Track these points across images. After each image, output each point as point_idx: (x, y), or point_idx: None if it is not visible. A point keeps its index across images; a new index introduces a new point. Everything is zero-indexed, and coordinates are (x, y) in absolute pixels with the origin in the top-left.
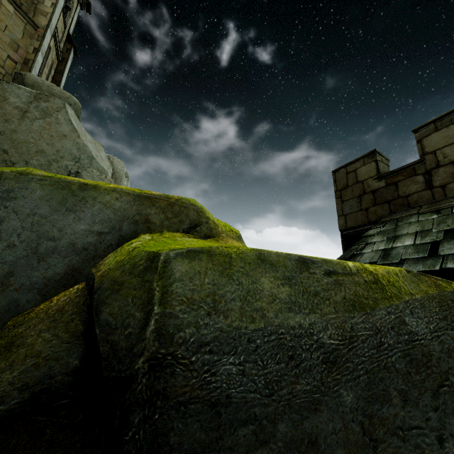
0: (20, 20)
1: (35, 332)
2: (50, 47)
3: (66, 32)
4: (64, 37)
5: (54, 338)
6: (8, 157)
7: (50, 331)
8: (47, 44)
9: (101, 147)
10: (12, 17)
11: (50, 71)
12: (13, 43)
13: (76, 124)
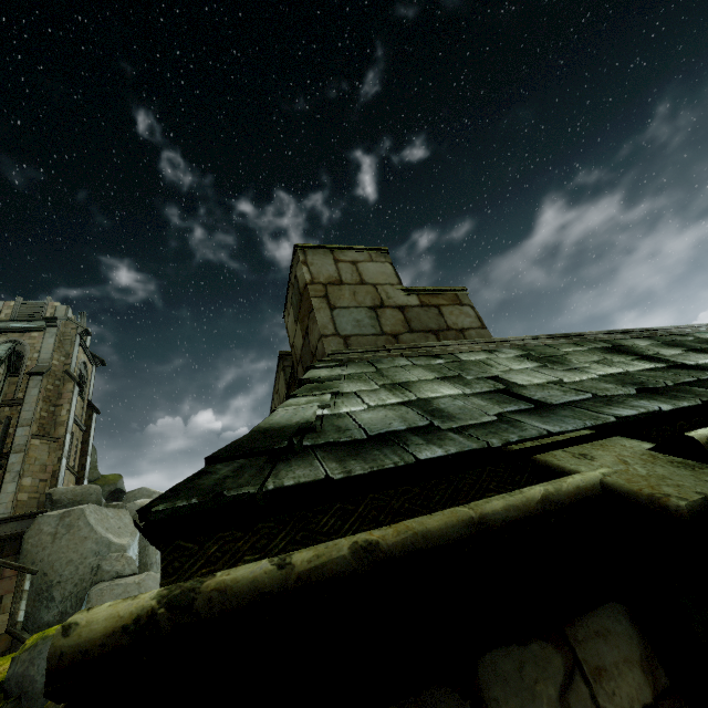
0: (45, 444)
1: (51, 707)
2: (73, 433)
3: (86, 401)
4: (85, 408)
5: (56, 707)
6: (48, 578)
7: (55, 706)
8: (68, 444)
9: (125, 511)
10: (39, 447)
11: (77, 448)
12: (42, 467)
13: (97, 514)
